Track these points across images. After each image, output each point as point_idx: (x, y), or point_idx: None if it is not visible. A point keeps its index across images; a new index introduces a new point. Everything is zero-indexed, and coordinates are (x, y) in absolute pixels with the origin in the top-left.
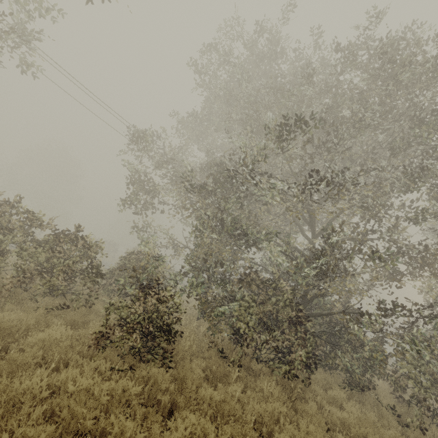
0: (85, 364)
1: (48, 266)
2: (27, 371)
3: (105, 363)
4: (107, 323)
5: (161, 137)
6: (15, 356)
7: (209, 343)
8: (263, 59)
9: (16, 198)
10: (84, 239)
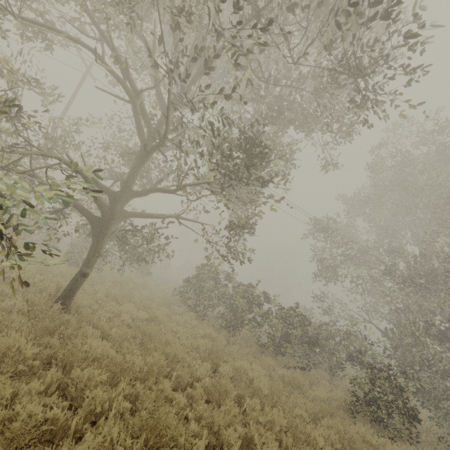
0: (353, 423)
1: (283, 334)
2: (334, 419)
3: (370, 427)
4: (357, 394)
5: (336, 222)
6: (326, 407)
7: (437, 436)
8: (447, 149)
9: (257, 282)
10: (305, 317)
